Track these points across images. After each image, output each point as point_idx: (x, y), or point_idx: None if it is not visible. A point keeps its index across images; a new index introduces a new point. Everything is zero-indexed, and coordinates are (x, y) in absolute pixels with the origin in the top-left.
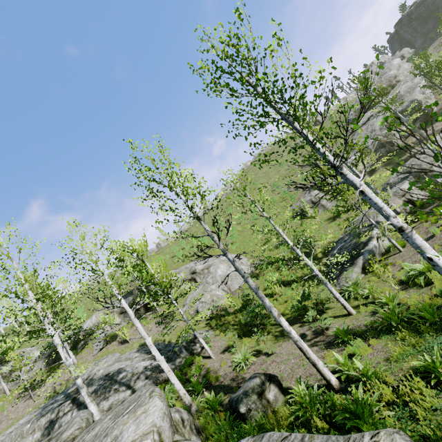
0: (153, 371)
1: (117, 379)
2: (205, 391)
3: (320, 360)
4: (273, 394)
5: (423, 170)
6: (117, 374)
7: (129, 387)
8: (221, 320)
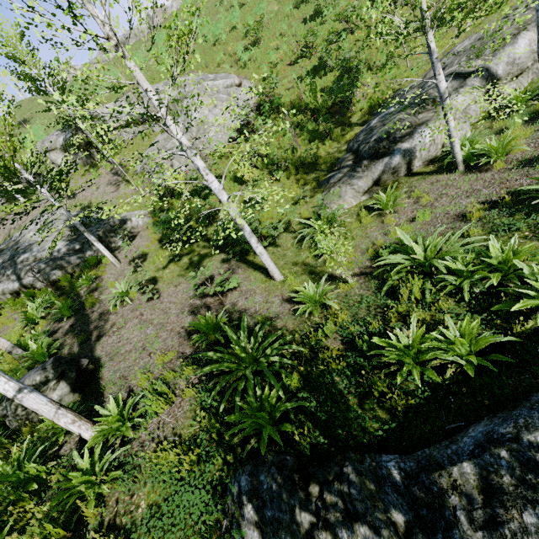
0: (32, 273)
1: (16, 261)
2: (73, 317)
3: (67, 416)
4: (60, 394)
5: None
6: (20, 254)
7: (19, 278)
8: (169, 201)
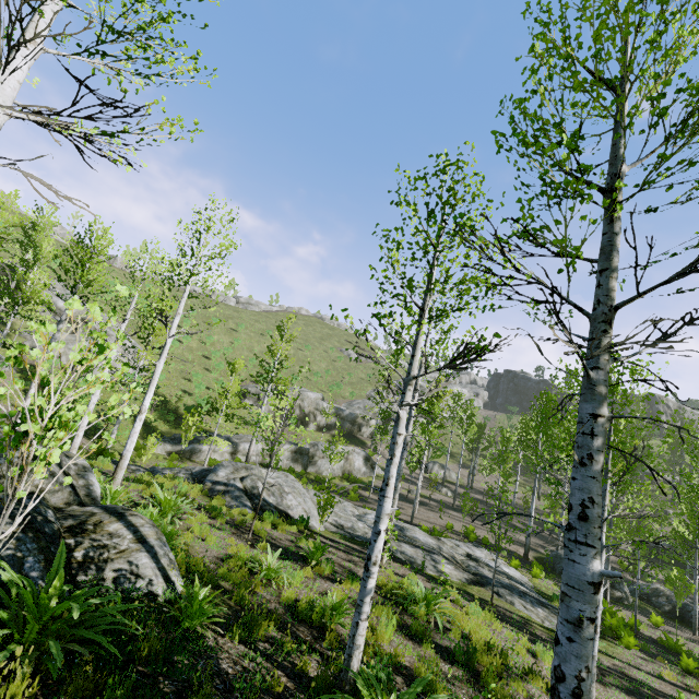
0: None
1: None
2: None
3: None
4: None
5: (314, 454)
6: None
7: None
8: None
